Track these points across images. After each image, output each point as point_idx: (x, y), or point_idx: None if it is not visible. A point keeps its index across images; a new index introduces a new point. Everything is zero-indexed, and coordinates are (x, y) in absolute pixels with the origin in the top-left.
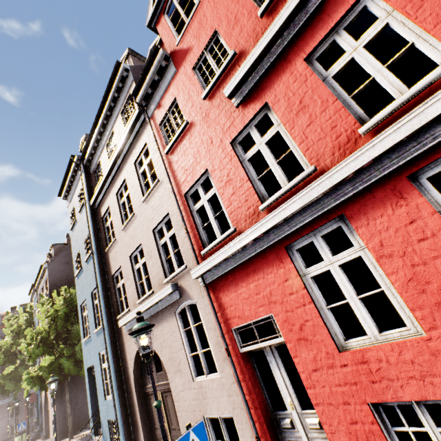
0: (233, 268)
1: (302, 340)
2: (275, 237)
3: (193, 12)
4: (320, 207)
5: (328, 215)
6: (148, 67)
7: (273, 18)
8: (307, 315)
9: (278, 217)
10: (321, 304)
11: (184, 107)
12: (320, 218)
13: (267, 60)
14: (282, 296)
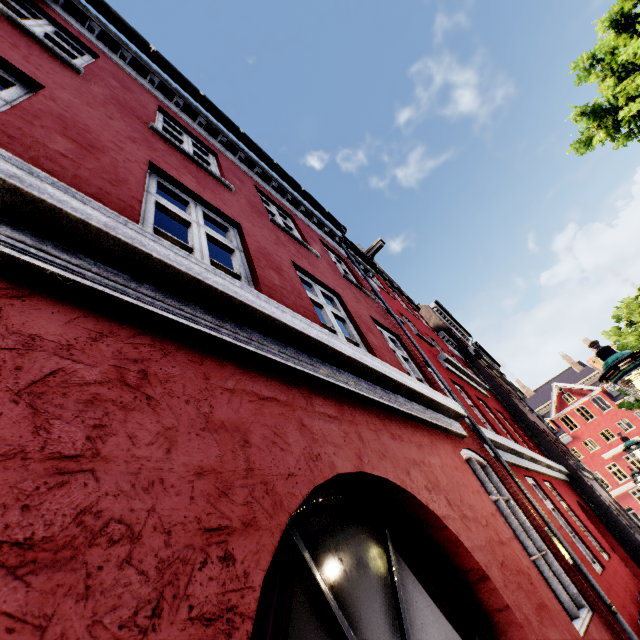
0: (614, 496)
1: (637, 509)
2: (625, 489)
3: (578, 428)
4: (634, 485)
5: (636, 486)
6: (560, 435)
7: (611, 445)
8: (637, 504)
9: (626, 485)
10: (639, 502)
11: (580, 451)
12: (634, 486)
13: (612, 453)
14: (630, 501)
